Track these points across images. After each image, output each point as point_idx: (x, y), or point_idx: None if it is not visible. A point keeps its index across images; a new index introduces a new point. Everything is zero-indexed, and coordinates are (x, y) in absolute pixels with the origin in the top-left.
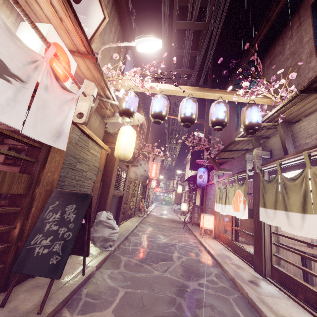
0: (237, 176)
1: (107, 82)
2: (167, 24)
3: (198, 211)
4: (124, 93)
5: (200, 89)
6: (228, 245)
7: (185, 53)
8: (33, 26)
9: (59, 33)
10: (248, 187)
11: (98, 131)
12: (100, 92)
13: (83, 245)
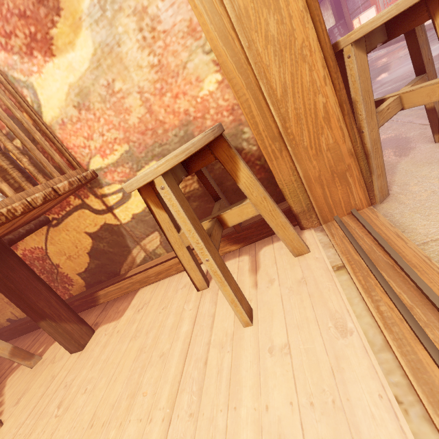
0: None
1: None
2: None
3: (339, 31)
4: None
5: None
6: None
7: None
8: None
9: None
10: None
11: None
12: None
13: None
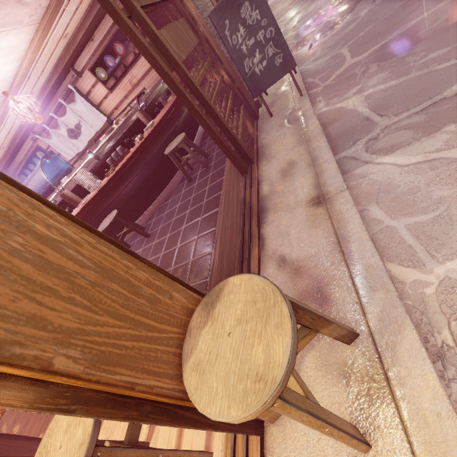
0: None
1: None
2: None
3: None
4: None
5: None
6: None
7: None
8: None
9: None
10: None
11: None
12: None
13: None
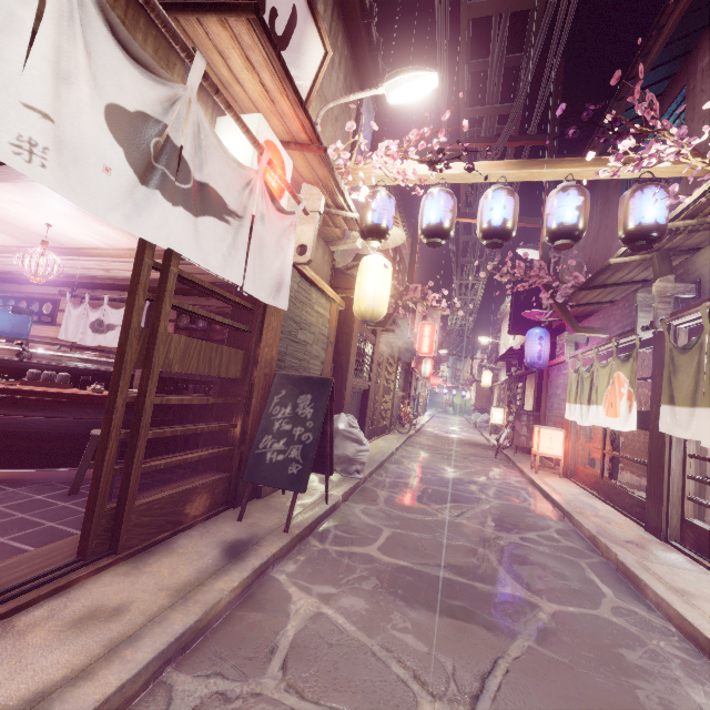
0: (618, 341)
1: (339, 183)
2: (448, 14)
3: (528, 422)
4: (368, 195)
5: (524, 163)
6: (593, 488)
7: (493, 68)
8: (245, 131)
9: (266, 120)
10: (644, 365)
11: (322, 269)
12: (326, 200)
13: (324, 458)
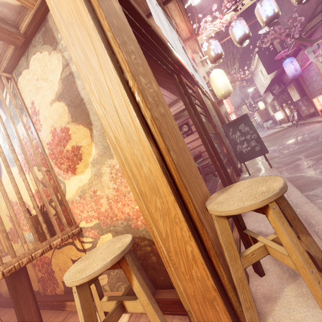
0: None
1: (200, 46)
2: None
3: (303, 103)
4: (206, 46)
5: None
6: None
7: None
8: (183, 41)
9: None
10: None
11: None
12: None
13: None
